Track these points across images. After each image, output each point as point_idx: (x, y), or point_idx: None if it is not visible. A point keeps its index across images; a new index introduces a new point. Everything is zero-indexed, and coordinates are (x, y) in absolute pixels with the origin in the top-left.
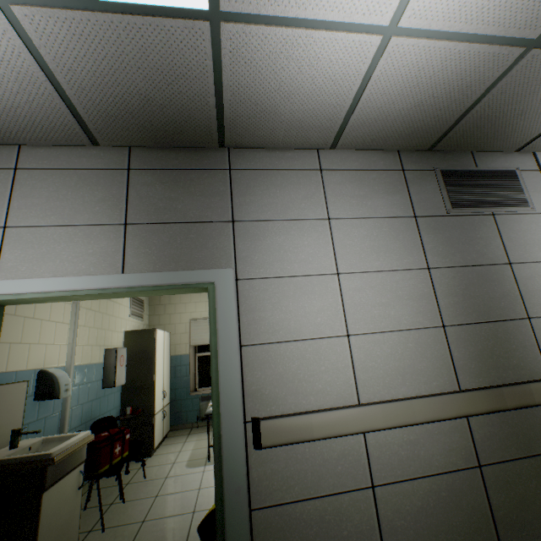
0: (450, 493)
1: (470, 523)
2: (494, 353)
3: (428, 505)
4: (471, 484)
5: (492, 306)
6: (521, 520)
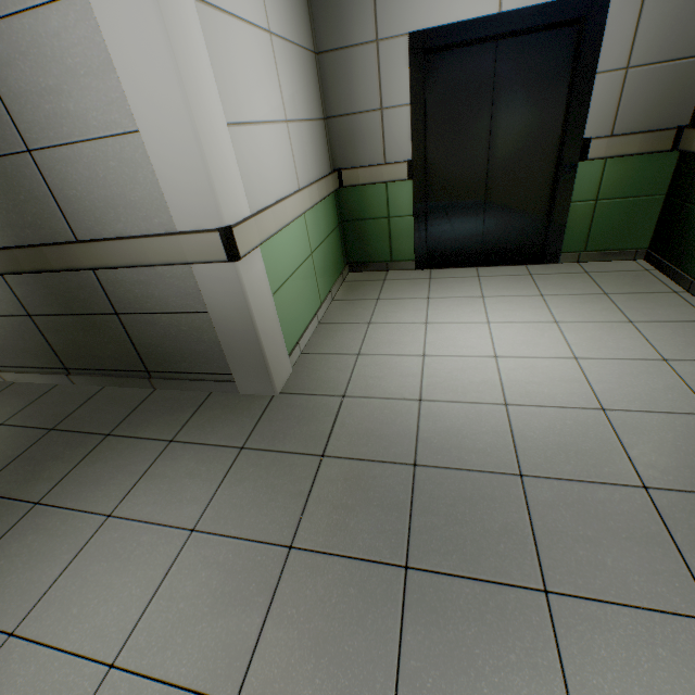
0: (14, 330)
1: (38, 350)
2: (3, 208)
3: (2, 335)
4: (28, 327)
5: None
6: (77, 355)
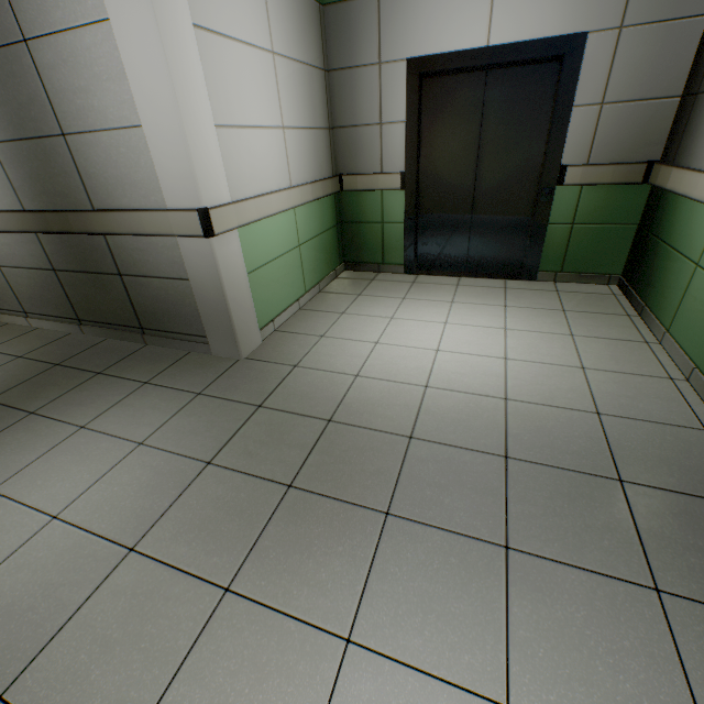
0: (42, 281)
1: (59, 301)
2: (42, 178)
3: (32, 285)
4: (53, 280)
5: (25, 117)
6: (88, 309)
